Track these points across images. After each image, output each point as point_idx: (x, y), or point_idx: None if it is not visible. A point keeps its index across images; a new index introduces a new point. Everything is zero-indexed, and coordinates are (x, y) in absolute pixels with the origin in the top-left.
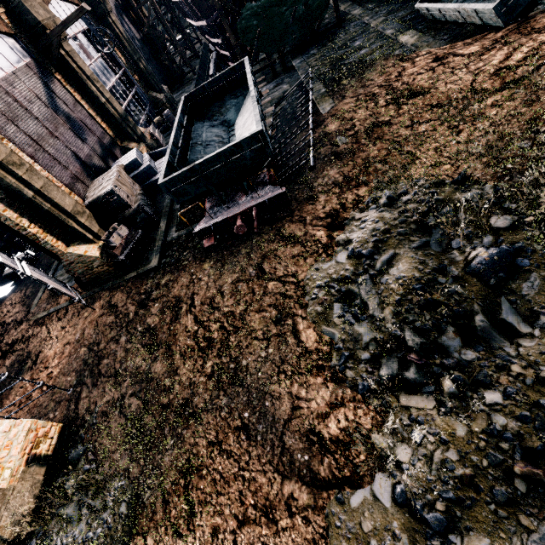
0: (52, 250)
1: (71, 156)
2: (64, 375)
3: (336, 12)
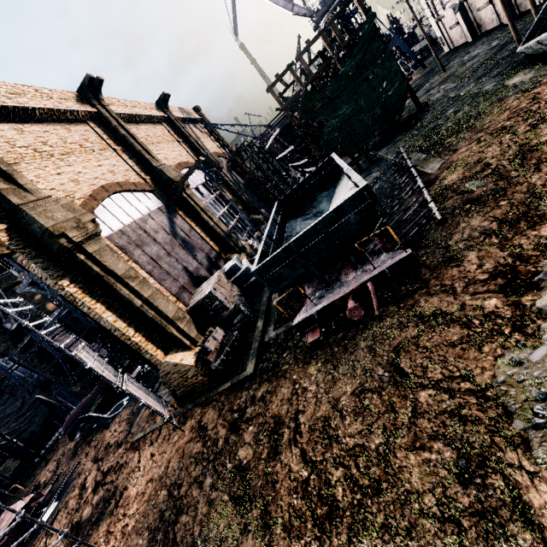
0: (151, 360)
1: (181, 270)
2: (136, 533)
3: (415, 102)
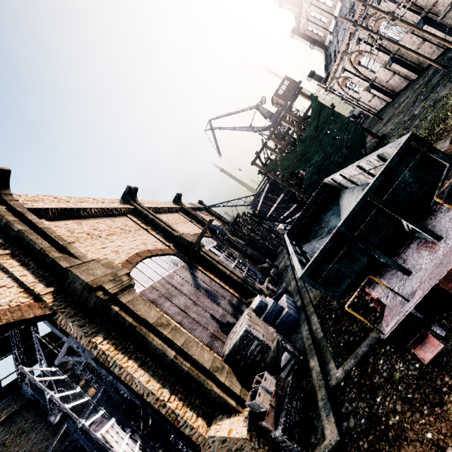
0: (191, 436)
1: (209, 317)
2: None
3: (373, 136)
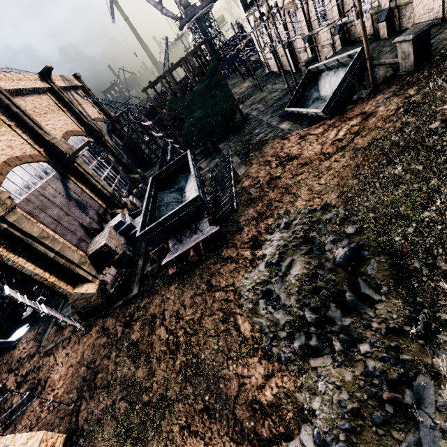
0: (63, 292)
1: (78, 225)
2: (67, 393)
3: (242, 115)
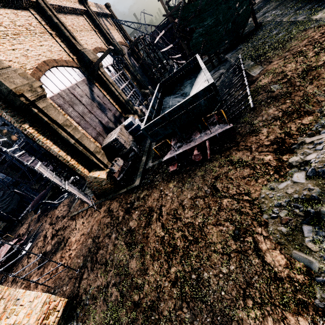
0: (81, 174)
1: (98, 122)
2: (77, 257)
3: (255, 21)
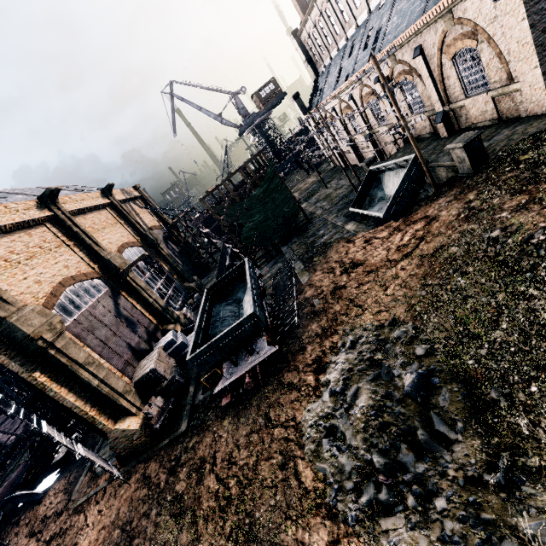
0: (103, 429)
1: (125, 346)
2: None
3: (305, 216)
